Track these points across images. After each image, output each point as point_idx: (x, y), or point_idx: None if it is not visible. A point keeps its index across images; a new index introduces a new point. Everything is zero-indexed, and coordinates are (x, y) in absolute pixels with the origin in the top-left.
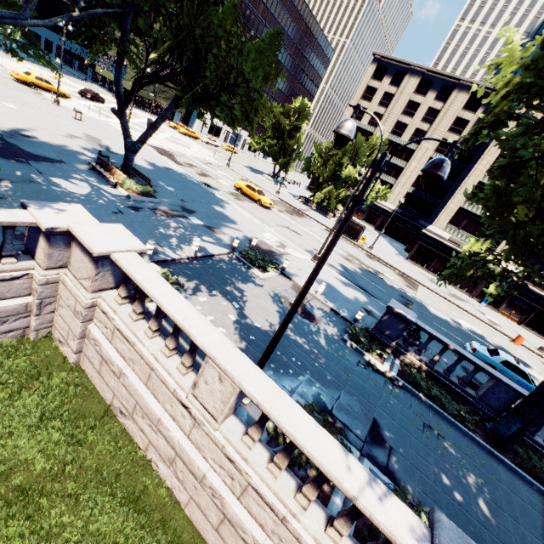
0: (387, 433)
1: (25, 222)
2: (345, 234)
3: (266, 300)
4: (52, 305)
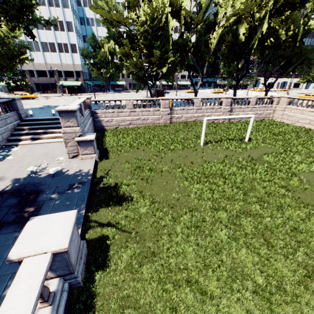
0: None
1: (274, 97)
2: None
3: None
4: (274, 112)
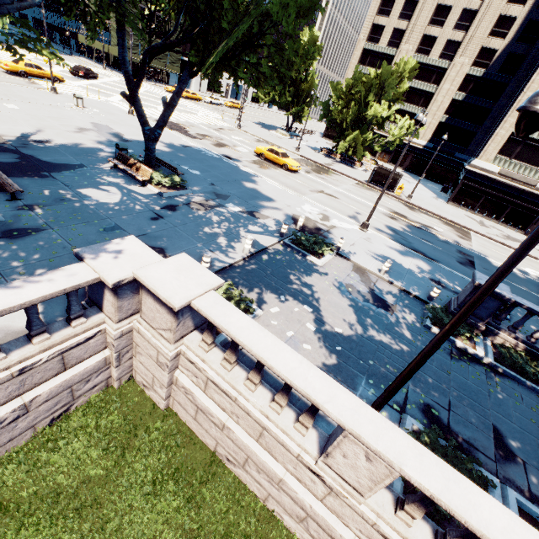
0: (513, 443)
1: (88, 280)
2: (378, 185)
3: (334, 294)
4: (129, 352)
